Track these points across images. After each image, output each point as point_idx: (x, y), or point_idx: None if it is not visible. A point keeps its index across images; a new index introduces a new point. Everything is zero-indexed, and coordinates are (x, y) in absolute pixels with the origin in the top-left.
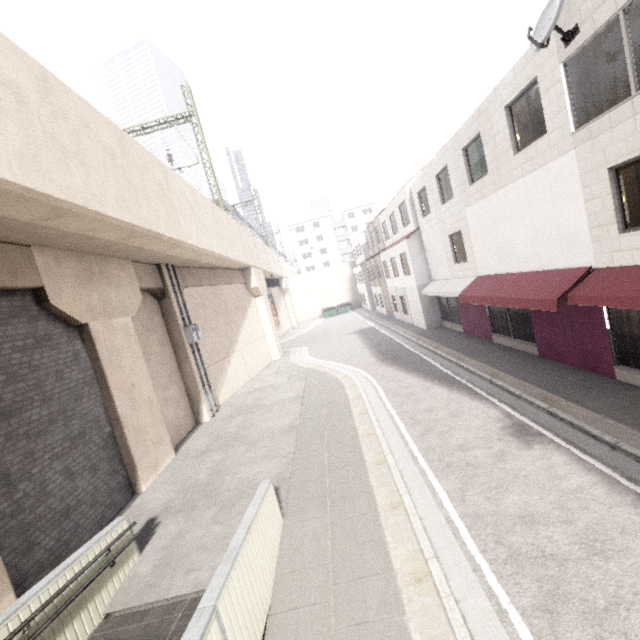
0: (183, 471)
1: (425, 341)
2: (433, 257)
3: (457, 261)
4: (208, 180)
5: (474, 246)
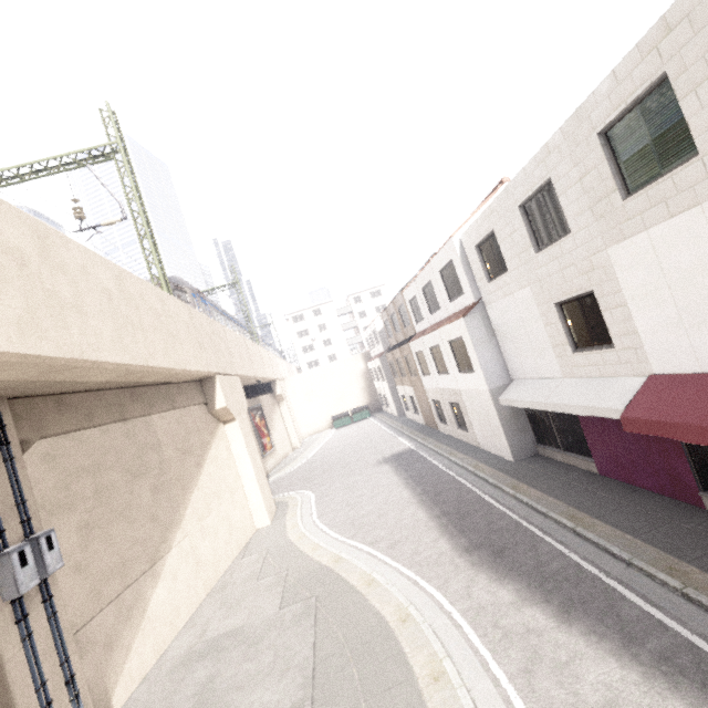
0: None
1: (532, 494)
2: (515, 342)
3: (577, 347)
4: (141, 243)
5: (638, 317)
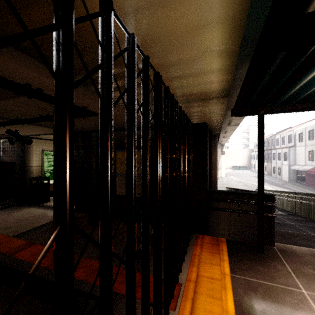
0: (221, 189)
1: (288, 184)
2: (299, 156)
3: (309, 160)
4: None
5: None
